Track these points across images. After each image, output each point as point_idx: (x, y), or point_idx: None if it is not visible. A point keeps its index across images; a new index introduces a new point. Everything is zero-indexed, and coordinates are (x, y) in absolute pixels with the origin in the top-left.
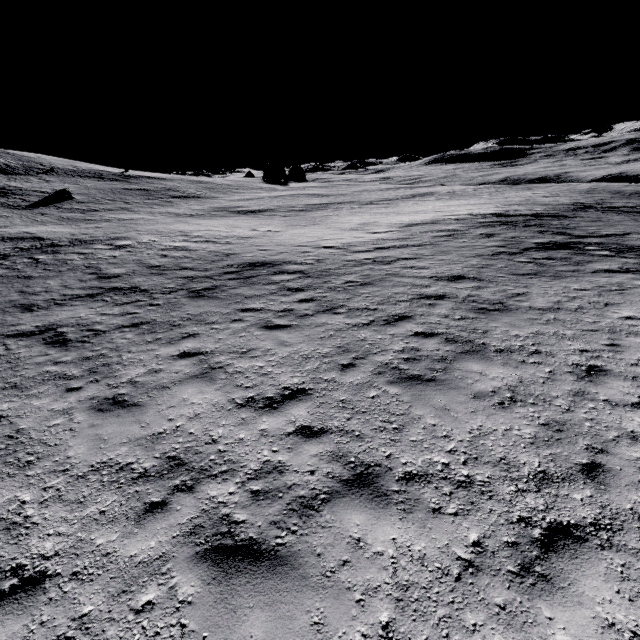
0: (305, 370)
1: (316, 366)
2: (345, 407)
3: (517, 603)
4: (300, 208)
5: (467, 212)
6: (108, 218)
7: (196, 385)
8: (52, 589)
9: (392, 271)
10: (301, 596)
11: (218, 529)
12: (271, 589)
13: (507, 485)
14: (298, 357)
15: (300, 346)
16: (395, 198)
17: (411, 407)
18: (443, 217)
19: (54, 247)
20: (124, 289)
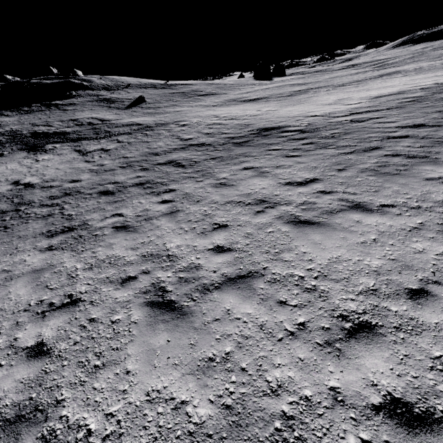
0: (316, 172)
1: (322, 170)
2: (343, 184)
3: (440, 237)
4: (287, 94)
5: (432, 82)
6: (168, 111)
7: (258, 178)
8: (232, 228)
9: (366, 125)
10: (334, 232)
11: (290, 217)
12: (320, 230)
13: (441, 208)
14: (310, 167)
15: (310, 163)
16: (364, 79)
17: (383, 184)
18: (409, 88)
19: (150, 128)
20: (197, 144)
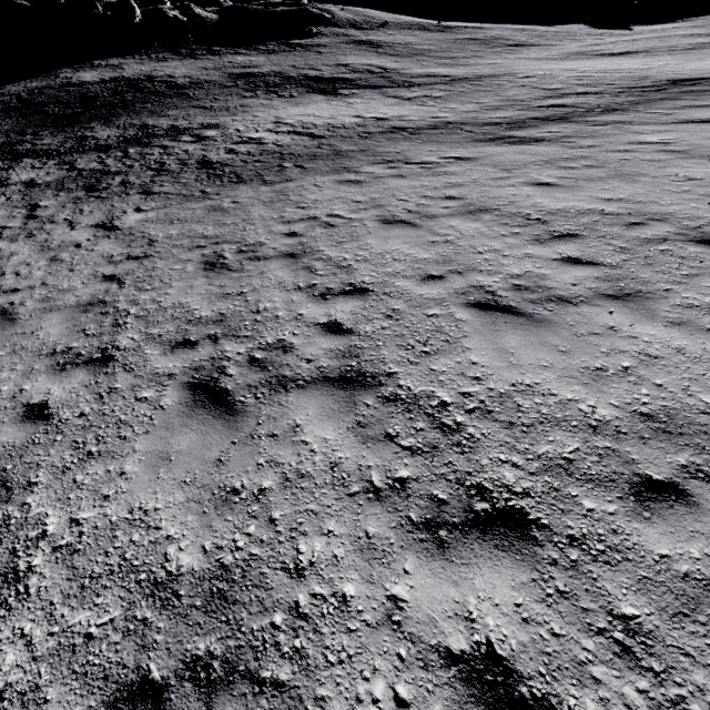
0: None
1: None
2: None
3: None
4: (684, 47)
5: None
6: (474, 63)
7: None
8: None
9: None
10: None
11: None
12: None
13: None
14: None
15: None
16: None
17: None
18: None
19: (470, 79)
20: (577, 93)
